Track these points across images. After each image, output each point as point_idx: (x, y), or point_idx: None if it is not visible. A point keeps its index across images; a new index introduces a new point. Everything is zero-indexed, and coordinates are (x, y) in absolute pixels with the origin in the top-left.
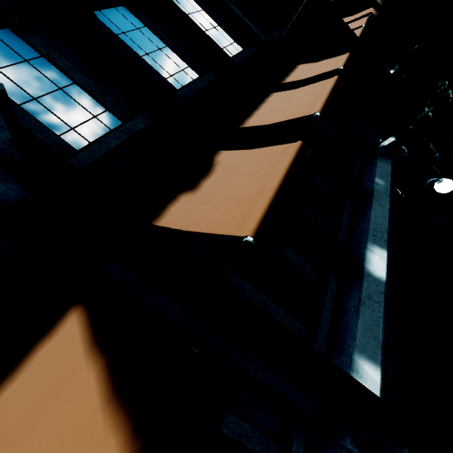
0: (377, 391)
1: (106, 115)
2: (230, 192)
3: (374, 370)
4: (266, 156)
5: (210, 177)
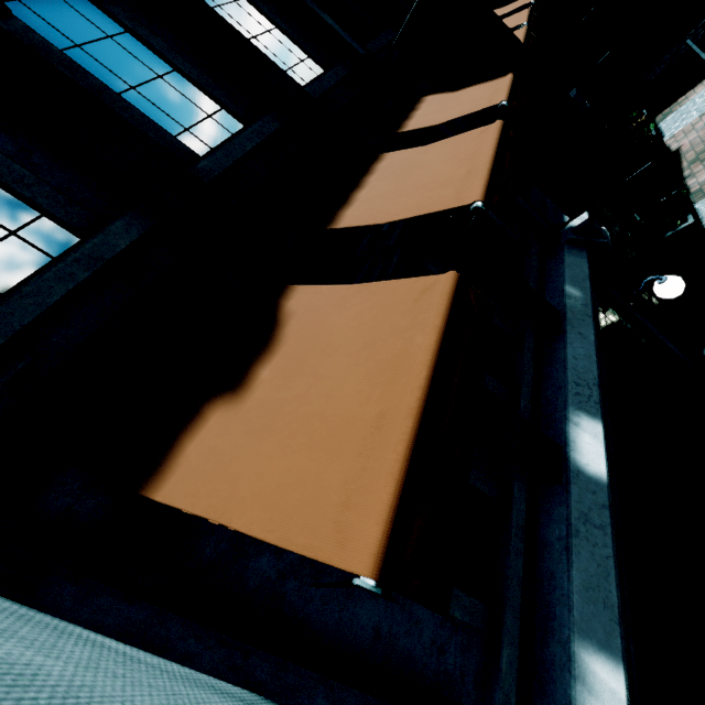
0: None
1: (41, 225)
2: (315, 404)
3: (613, 672)
4: (386, 307)
5: (272, 356)
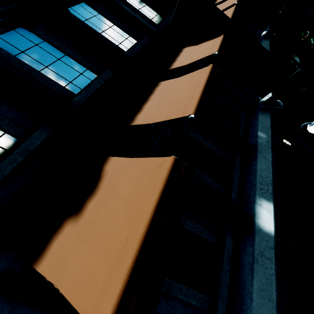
0: None
1: (4, 137)
2: (104, 227)
3: None
4: (143, 173)
5: (94, 196)
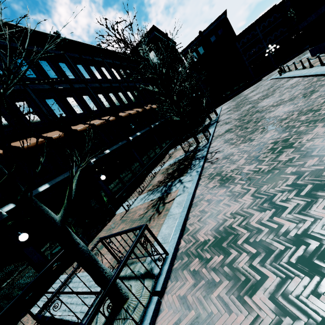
0: (9, 209)
1: None
2: None
3: (13, 206)
4: None
5: None
